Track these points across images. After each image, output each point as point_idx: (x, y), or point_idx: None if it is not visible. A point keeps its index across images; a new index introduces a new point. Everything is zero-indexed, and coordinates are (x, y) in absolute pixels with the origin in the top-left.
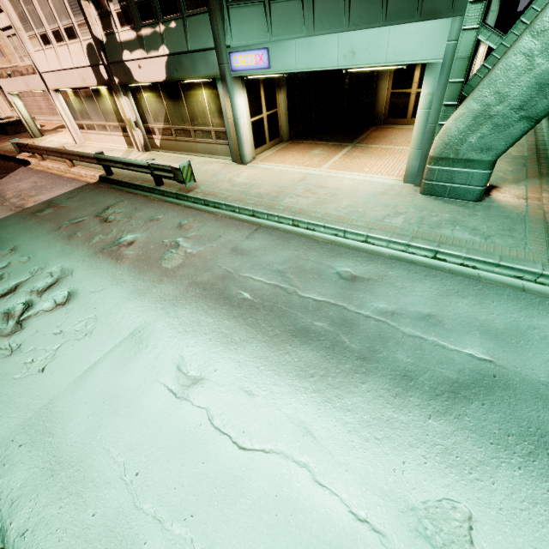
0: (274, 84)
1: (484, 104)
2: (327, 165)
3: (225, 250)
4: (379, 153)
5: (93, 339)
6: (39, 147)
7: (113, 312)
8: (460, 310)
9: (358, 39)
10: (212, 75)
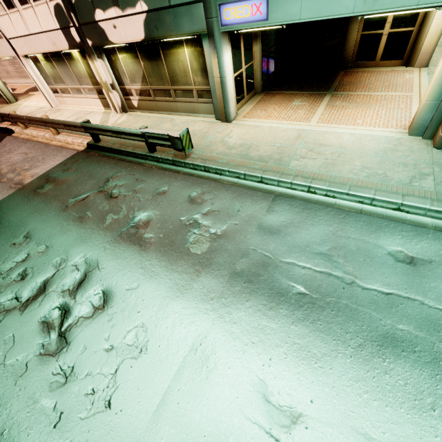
0: (251, 35)
1: None
2: (315, 118)
3: (251, 229)
4: (364, 102)
5: (152, 357)
6: (21, 116)
7: (161, 317)
8: None
9: None
10: (197, 32)
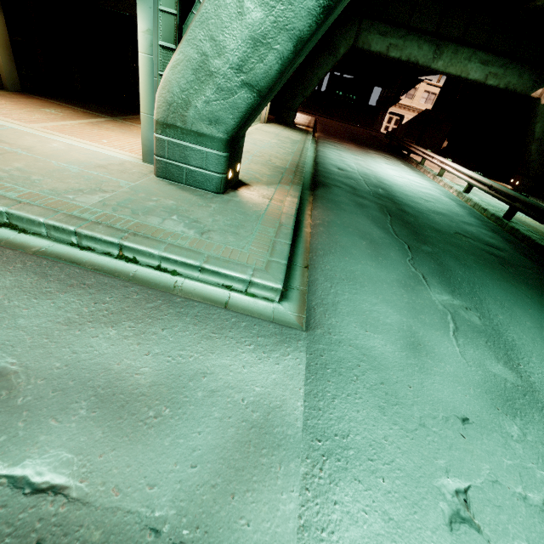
0: None
1: (201, 52)
2: (47, 124)
3: None
4: (139, 133)
5: None
6: None
7: None
8: (86, 353)
9: None
10: None
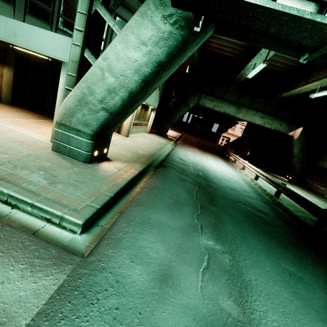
0: None
1: (83, 92)
2: (8, 119)
3: None
4: None
5: None
6: None
7: None
8: None
9: (19, 26)
10: None
